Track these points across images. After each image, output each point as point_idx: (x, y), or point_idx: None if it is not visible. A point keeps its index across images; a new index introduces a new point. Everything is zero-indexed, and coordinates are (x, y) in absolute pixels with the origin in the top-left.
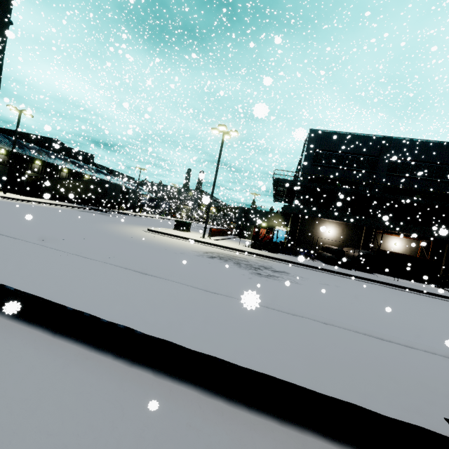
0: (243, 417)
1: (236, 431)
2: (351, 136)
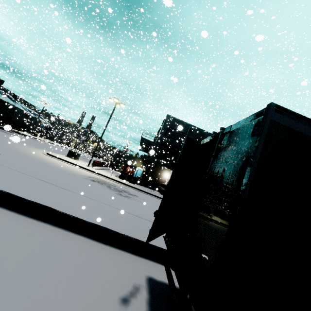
0: (104, 246)
1: (101, 249)
2: (187, 125)
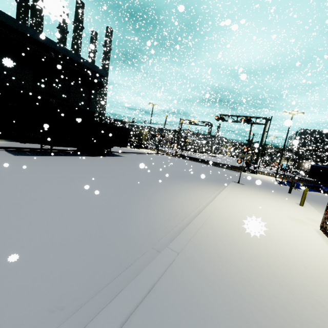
0: None
1: None
2: (319, 131)
